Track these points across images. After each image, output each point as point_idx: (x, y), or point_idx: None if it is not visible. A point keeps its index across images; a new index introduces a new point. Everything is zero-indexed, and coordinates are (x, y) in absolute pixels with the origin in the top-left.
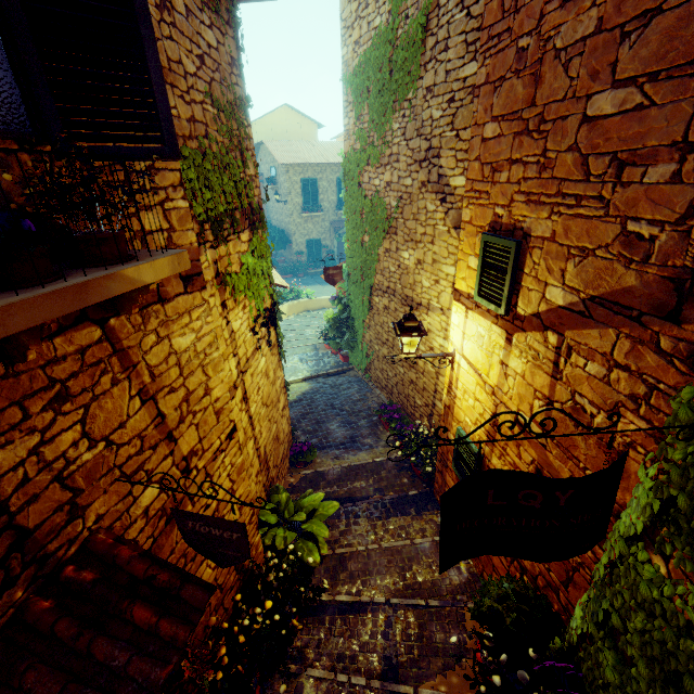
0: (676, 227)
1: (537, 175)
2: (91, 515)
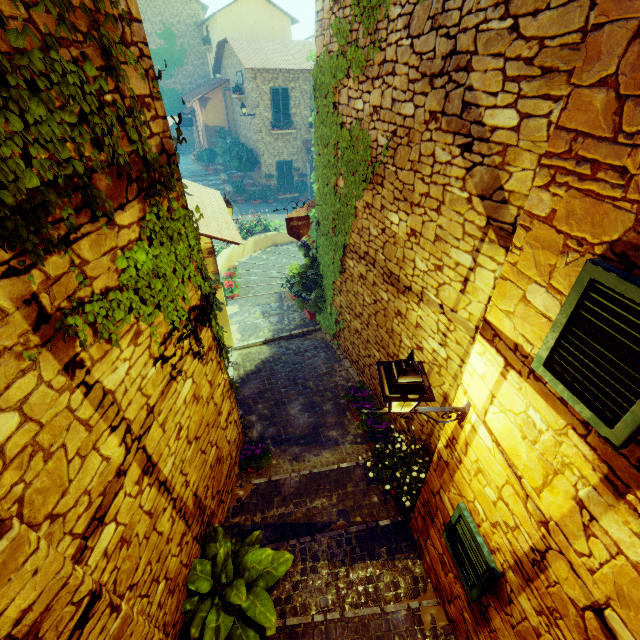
0: None
1: None
2: None
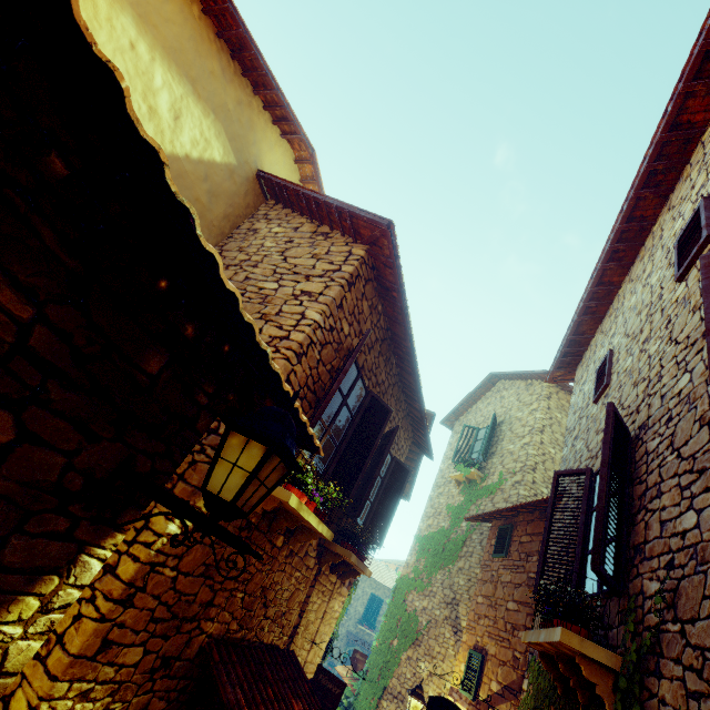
0: (524, 654)
1: (493, 625)
2: (298, 642)
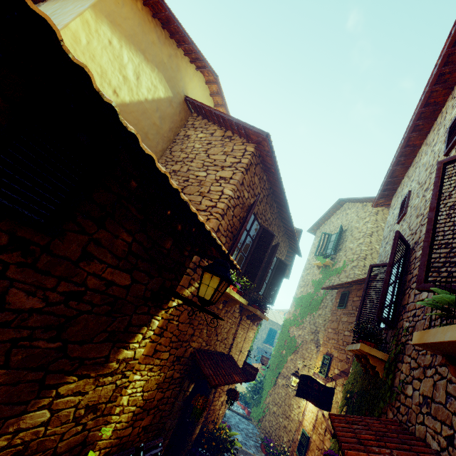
0: (352, 356)
1: (336, 342)
2: (233, 351)
